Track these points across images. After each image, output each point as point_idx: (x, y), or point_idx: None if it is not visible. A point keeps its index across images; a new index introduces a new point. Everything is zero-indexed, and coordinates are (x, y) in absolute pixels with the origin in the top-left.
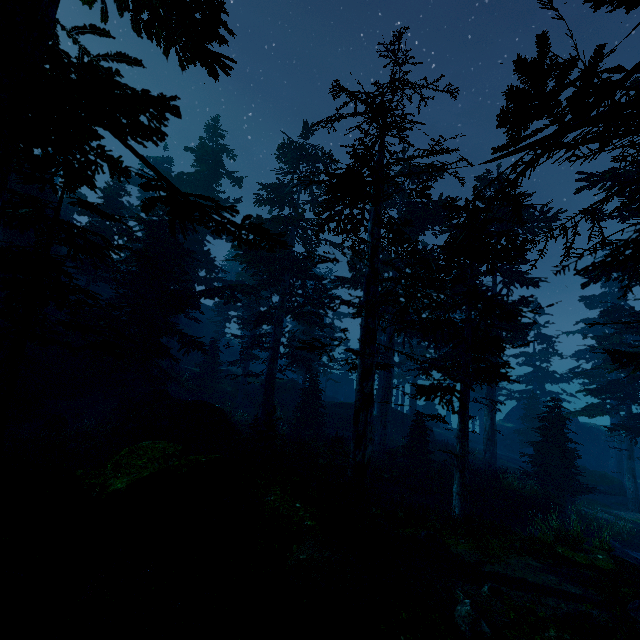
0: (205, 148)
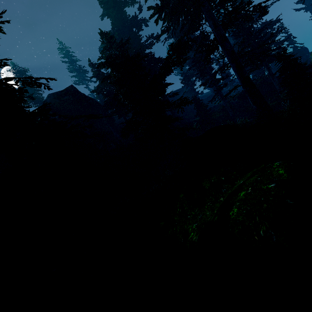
0: (103, 2)
